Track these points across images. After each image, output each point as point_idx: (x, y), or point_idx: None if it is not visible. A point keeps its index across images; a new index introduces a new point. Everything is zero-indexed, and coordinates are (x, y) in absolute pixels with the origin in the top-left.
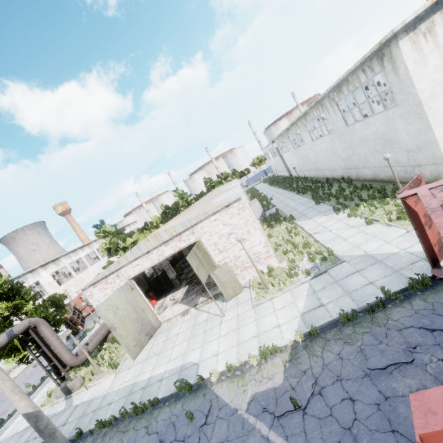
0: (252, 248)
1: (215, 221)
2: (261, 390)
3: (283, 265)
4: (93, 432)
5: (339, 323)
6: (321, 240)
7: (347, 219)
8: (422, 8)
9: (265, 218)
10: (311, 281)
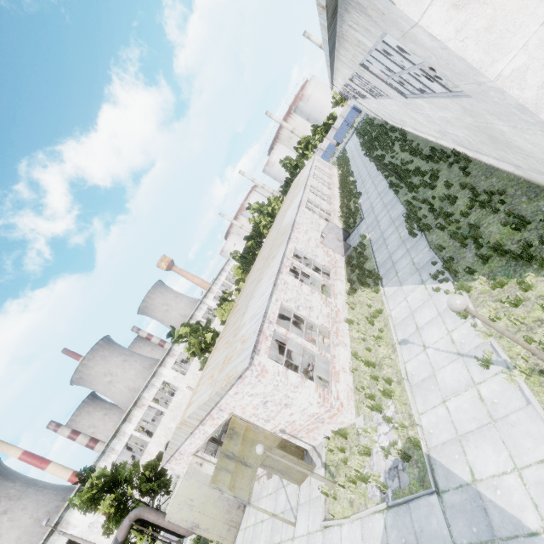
0: (304, 411)
1: (237, 395)
2: None
3: (359, 426)
4: None
5: None
6: (409, 375)
7: (452, 318)
8: None
9: (349, 257)
10: (387, 515)
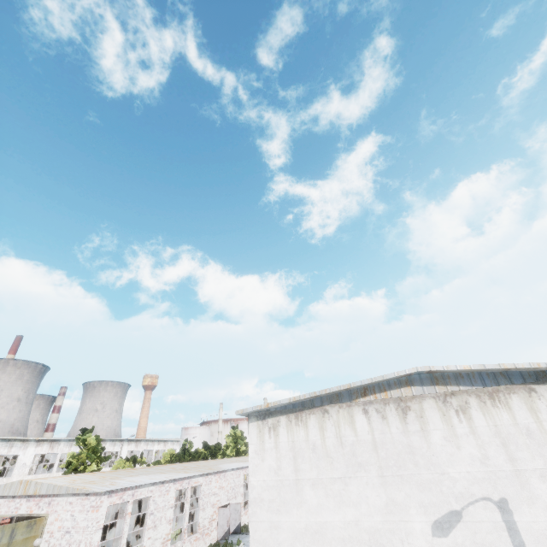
0: None
1: (70, 504)
2: None
3: None
4: None
5: None
6: None
7: None
8: (260, 407)
9: (217, 543)
10: None
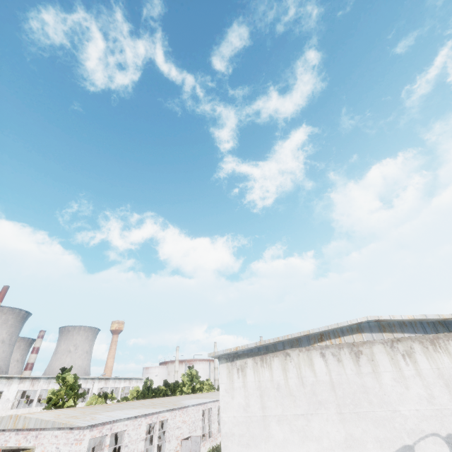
0: None
1: (55, 438)
2: None
3: None
4: None
5: None
6: None
7: None
8: (229, 350)
9: None
10: None
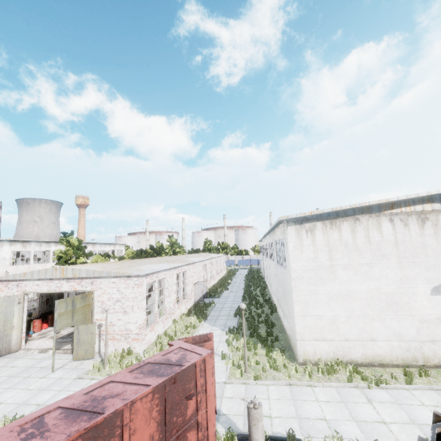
0: (128, 323)
1: (113, 283)
2: None
3: (142, 354)
4: None
5: None
6: None
7: (224, 344)
8: (303, 214)
9: (198, 303)
10: None
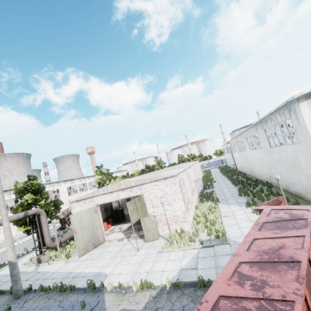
0: (174, 211)
1: (155, 186)
2: (127, 308)
3: (192, 231)
4: (36, 291)
5: (197, 285)
6: (225, 223)
7: (251, 214)
8: None
9: (202, 194)
10: (201, 249)
